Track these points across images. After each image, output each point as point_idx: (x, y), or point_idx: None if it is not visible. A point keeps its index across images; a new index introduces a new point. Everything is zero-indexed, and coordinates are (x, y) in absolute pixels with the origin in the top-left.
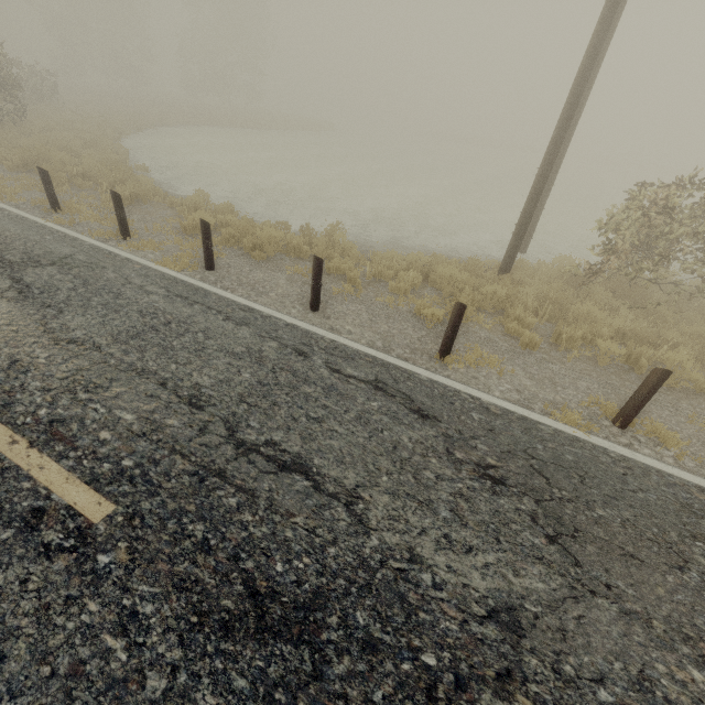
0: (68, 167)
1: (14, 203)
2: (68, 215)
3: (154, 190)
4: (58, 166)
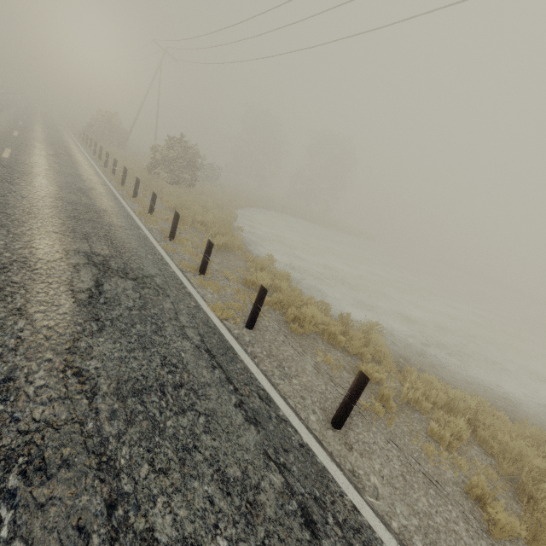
0: (197, 216)
1: (151, 226)
2: (176, 244)
3: (240, 245)
4: (192, 214)
